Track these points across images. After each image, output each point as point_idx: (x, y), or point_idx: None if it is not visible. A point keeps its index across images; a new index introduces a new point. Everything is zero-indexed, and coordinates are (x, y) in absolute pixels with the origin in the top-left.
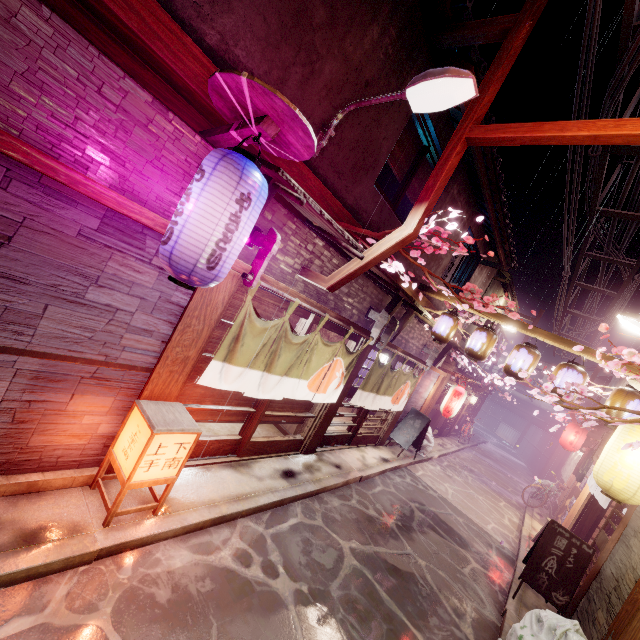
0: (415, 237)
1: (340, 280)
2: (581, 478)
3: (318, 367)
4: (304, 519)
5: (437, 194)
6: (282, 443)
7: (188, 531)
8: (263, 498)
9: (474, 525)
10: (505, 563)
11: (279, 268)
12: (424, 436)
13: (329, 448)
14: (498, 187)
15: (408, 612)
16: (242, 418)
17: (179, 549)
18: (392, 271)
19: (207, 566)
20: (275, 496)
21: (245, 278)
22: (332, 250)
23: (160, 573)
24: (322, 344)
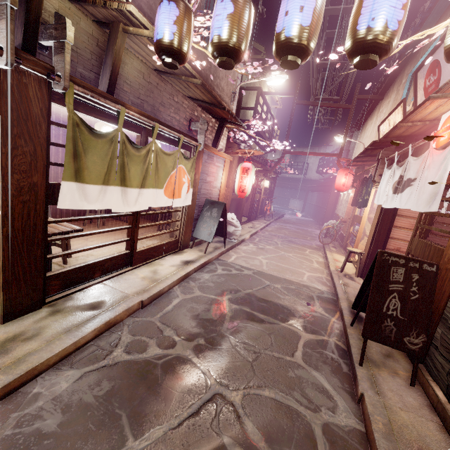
0: None
1: None
2: (365, 204)
3: None
4: None
5: None
6: None
7: None
8: None
9: (292, 284)
10: (330, 310)
11: None
12: (226, 222)
13: (88, 284)
14: None
15: None
16: None
17: None
18: None
19: None
20: None
21: None
22: None
23: None
24: None
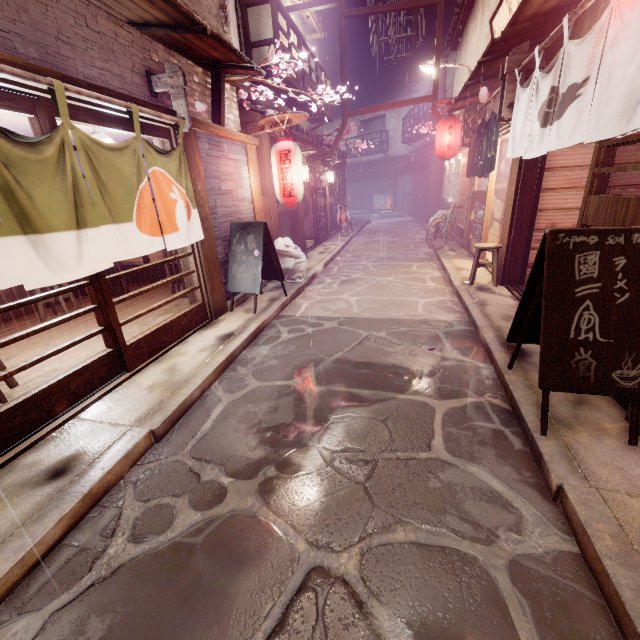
0: None
1: None
2: (491, 165)
3: None
4: None
5: None
6: None
7: None
8: None
9: (403, 325)
10: (469, 349)
11: None
12: (275, 255)
13: (44, 431)
14: None
15: None
16: None
17: None
18: None
19: None
20: None
21: None
22: None
23: None
24: None
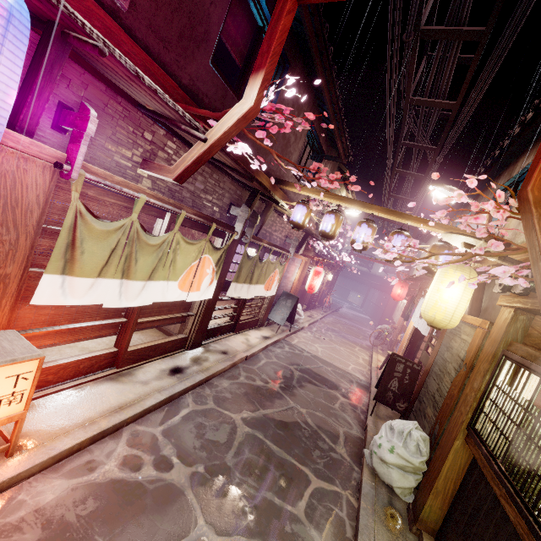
0: (257, 112)
1: (186, 168)
2: (407, 318)
3: (186, 267)
4: (196, 407)
5: (273, 61)
6: (165, 345)
7: (61, 459)
8: (149, 400)
9: (339, 370)
10: (363, 391)
11: (113, 161)
12: (295, 312)
13: (215, 339)
14: (332, 76)
15: (296, 454)
16: (113, 331)
17: (50, 481)
18: (239, 153)
19: (88, 486)
20: (163, 395)
21: (59, 168)
22: (176, 141)
23: (24, 516)
24: (185, 243)
